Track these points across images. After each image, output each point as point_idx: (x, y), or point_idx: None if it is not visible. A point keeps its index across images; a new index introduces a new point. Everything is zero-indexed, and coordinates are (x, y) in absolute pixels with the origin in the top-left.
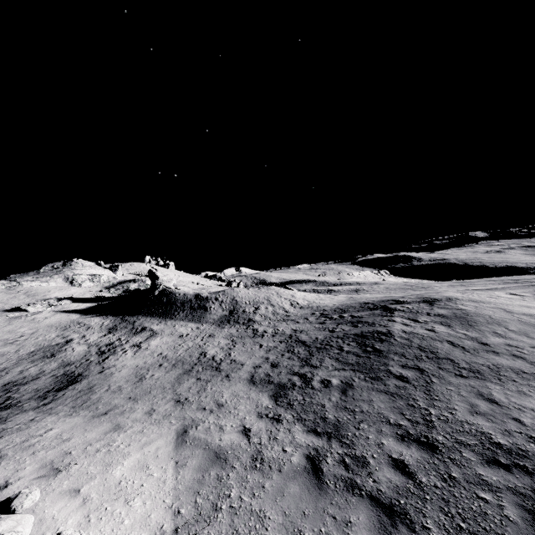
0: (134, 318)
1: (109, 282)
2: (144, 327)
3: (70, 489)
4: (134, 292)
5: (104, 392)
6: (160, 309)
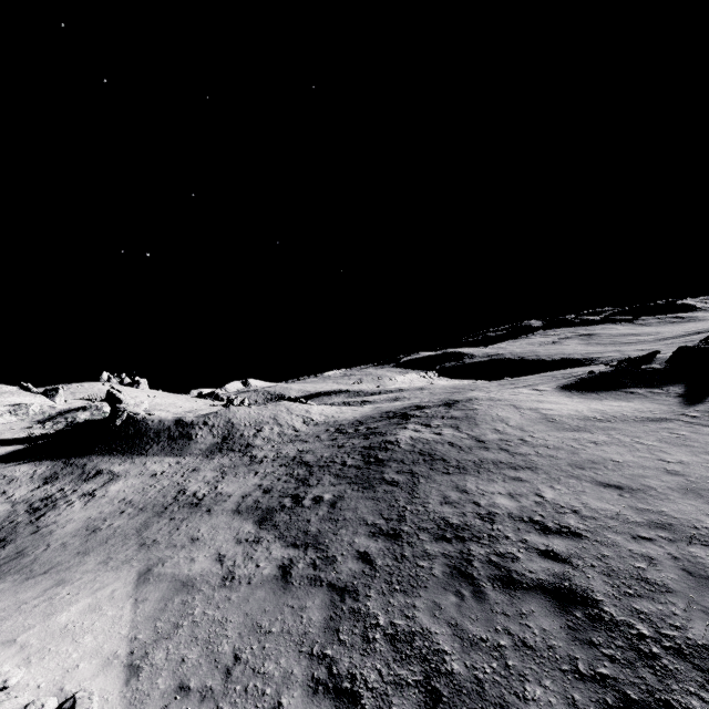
0: (84, 459)
1: (44, 413)
2: (99, 470)
3: (3, 641)
4: (84, 425)
5: (42, 552)
6: (125, 444)
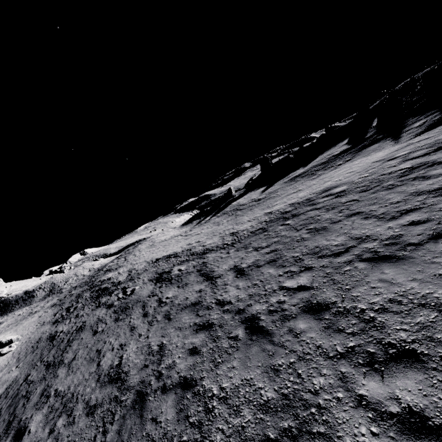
0: None
1: None
2: None
3: None
4: None
5: None
6: (1, 311)
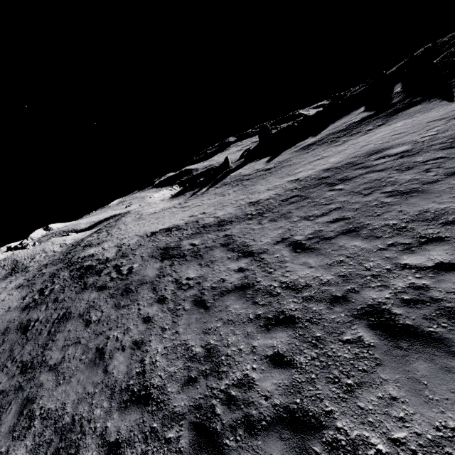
0: None
1: None
2: None
3: None
4: None
5: None
6: None
